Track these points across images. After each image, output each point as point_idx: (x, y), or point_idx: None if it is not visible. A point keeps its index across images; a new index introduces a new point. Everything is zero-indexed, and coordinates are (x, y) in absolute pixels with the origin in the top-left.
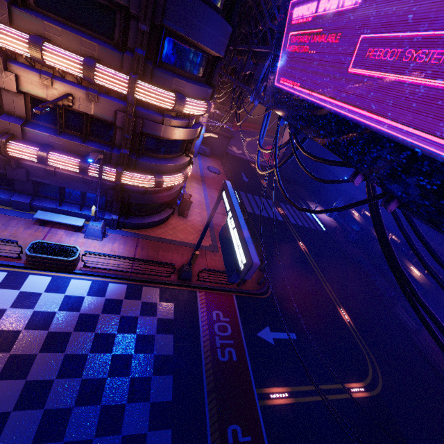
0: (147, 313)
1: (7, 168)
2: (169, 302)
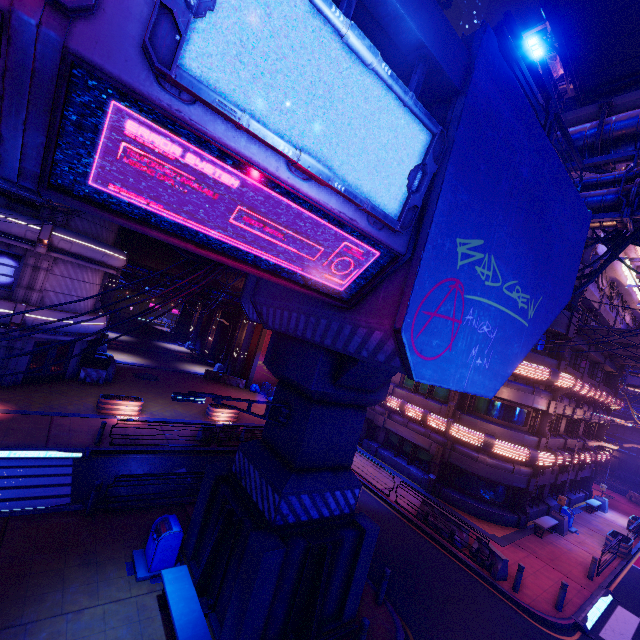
0: None
1: (578, 473)
2: None
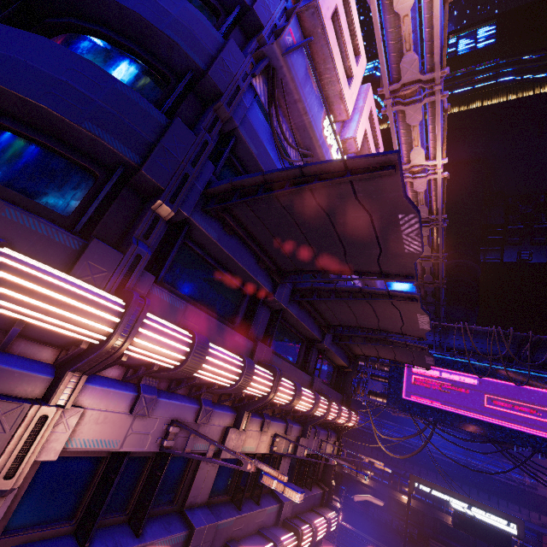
0: None
1: None
2: None
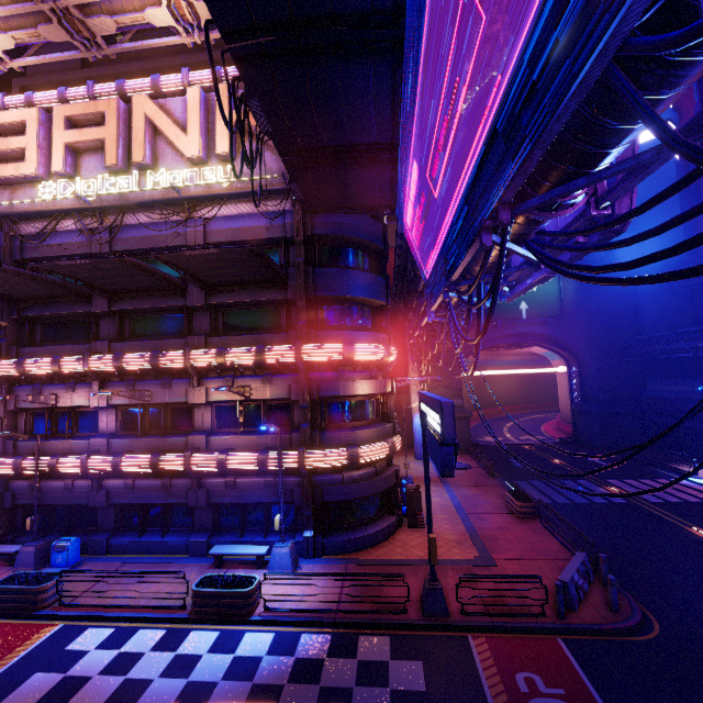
0: (369, 680)
1: (189, 493)
2: (412, 660)
